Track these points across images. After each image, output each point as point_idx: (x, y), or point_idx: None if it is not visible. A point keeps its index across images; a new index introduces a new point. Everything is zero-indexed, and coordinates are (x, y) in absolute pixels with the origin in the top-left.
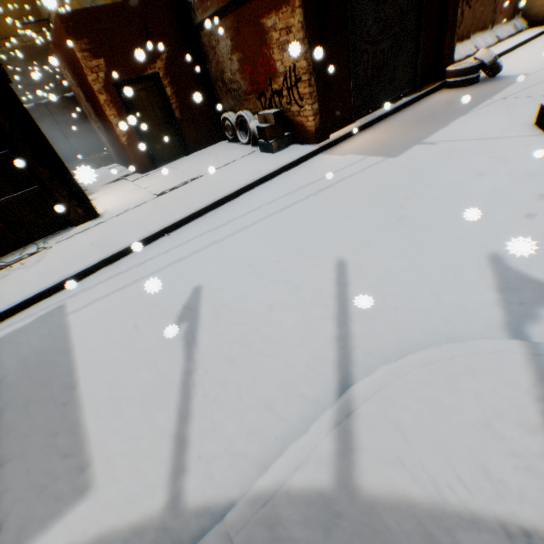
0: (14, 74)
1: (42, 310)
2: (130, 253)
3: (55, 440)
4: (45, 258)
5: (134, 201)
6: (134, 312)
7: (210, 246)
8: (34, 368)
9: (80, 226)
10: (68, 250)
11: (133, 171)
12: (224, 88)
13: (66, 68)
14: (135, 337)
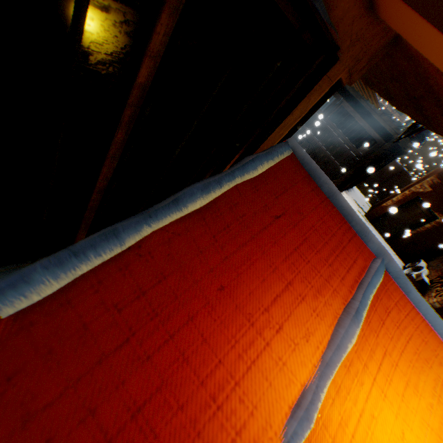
0: (428, 152)
1: None
2: None
3: None
4: None
5: None
6: None
7: None
8: None
9: None
10: None
11: (366, 212)
12: (442, 259)
13: (425, 175)
14: None
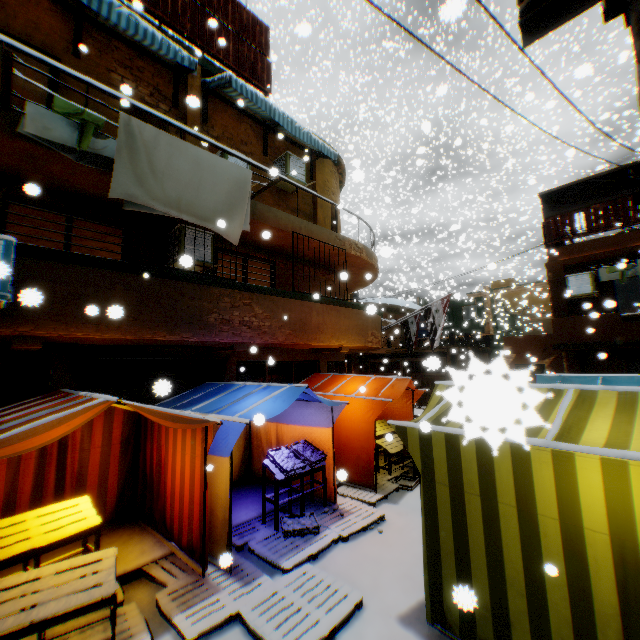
0: None
1: None
2: None
3: None
4: None
5: None
6: None
7: None
8: None
9: None
10: None
11: None
12: None
13: None
14: None
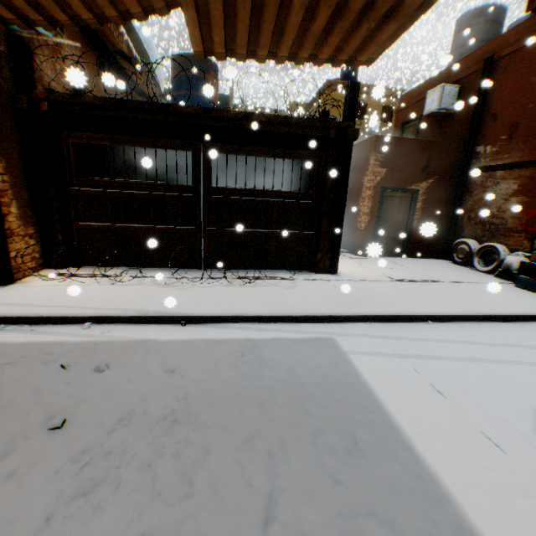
0: None
1: (309, 332)
2: (388, 321)
3: (437, 530)
4: (297, 287)
5: (368, 275)
6: (446, 395)
7: (516, 363)
8: (334, 393)
9: (319, 274)
10: (318, 289)
11: (346, 250)
12: (476, 219)
13: None
14: (476, 433)
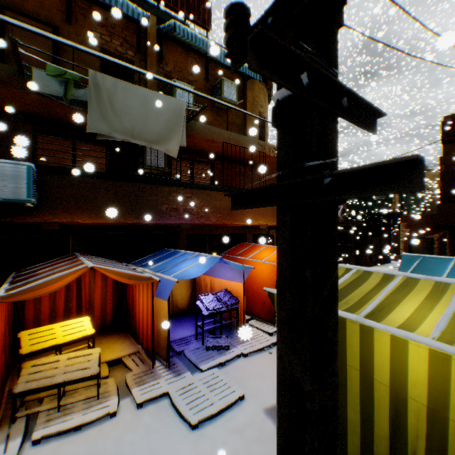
0: None
1: None
2: None
3: None
4: None
5: None
6: None
7: None
8: None
9: None
10: None
11: None
12: None
13: None
14: None
